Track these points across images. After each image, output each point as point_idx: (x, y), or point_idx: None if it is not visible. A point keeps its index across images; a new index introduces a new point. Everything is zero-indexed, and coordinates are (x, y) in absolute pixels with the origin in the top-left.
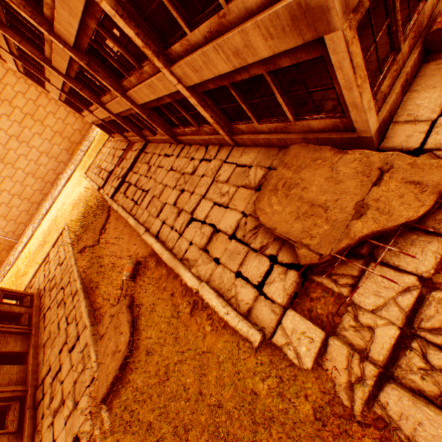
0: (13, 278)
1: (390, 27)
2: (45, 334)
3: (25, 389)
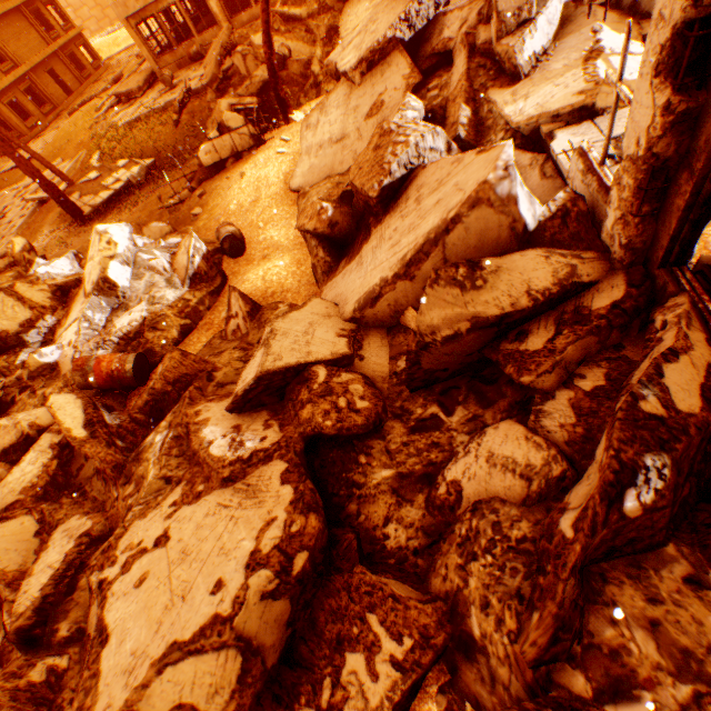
0: (112, 42)
1: (168, 37)
2: (87, 91)
3: (60, 106)
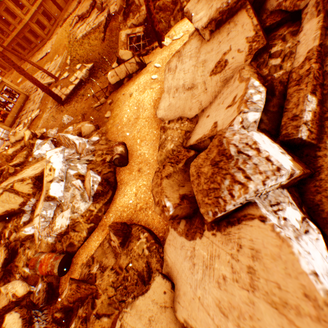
0: None
1: None
2: (69, 8)
3: (58, 19)
